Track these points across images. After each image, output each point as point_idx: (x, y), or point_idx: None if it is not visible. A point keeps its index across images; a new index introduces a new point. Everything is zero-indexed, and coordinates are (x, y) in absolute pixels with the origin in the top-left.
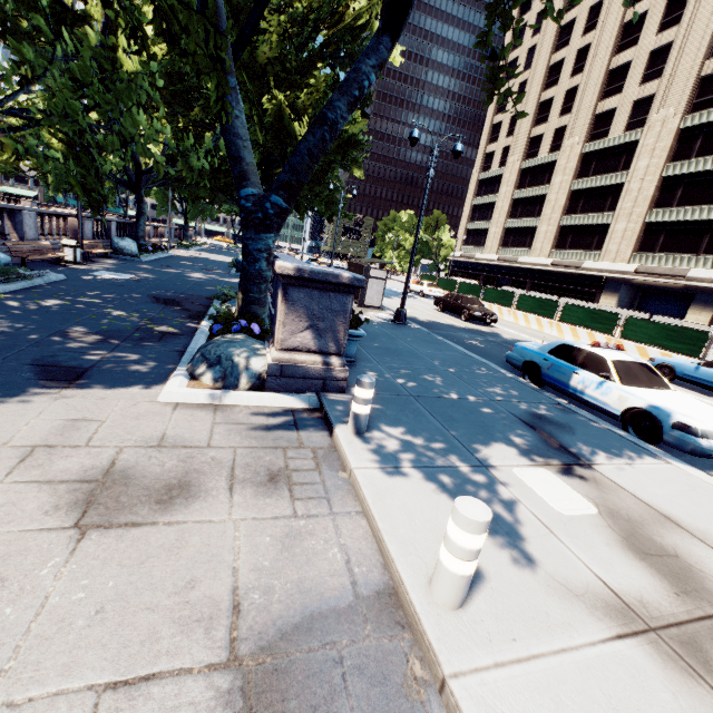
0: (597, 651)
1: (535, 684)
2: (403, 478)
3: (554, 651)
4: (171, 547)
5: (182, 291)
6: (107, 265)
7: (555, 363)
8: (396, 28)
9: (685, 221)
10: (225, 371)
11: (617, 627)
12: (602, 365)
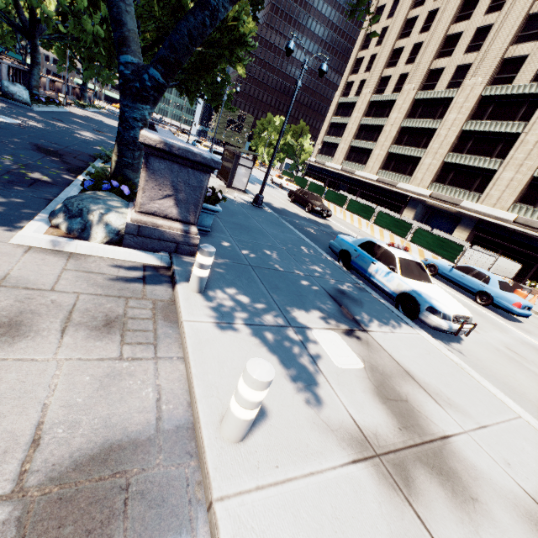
0: (336, 473)
1: (283, 502)
2: (224, 332)
3: (305, 474)
4: None
5: (67, 145)
6: None
7: (361, 254)
8: None
9: (469, 165)
10: (86, 224)
11: (354, 454)
12: (391, 260)
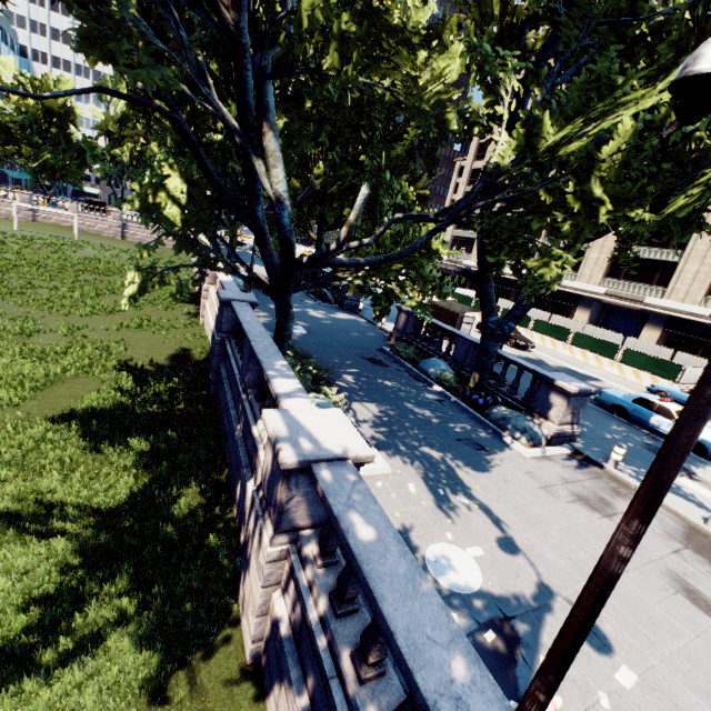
0: None
1: None
2: None
3: None
4: None
5: (355, 344)
6: (261, 312)
7: (638, 409)
8: (590, 239)
9: (643, 258)
10: (531, 436)
11: None
12: (669, 414)
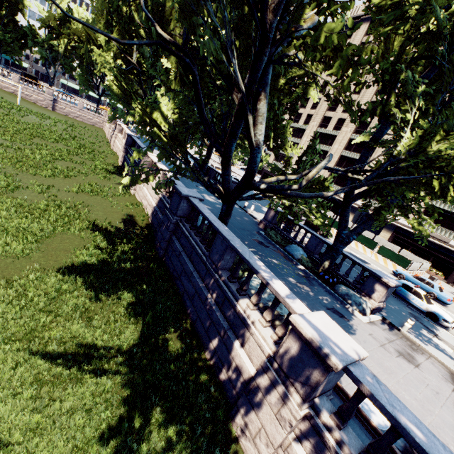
0: None
1: None
2: (427, 346)
3: None
4: (427, 369)
5: (243, 227)
6: None
7: (402, 290)
8: None
9: None
10: (363, 308)
11: None
12: (420, 296)
